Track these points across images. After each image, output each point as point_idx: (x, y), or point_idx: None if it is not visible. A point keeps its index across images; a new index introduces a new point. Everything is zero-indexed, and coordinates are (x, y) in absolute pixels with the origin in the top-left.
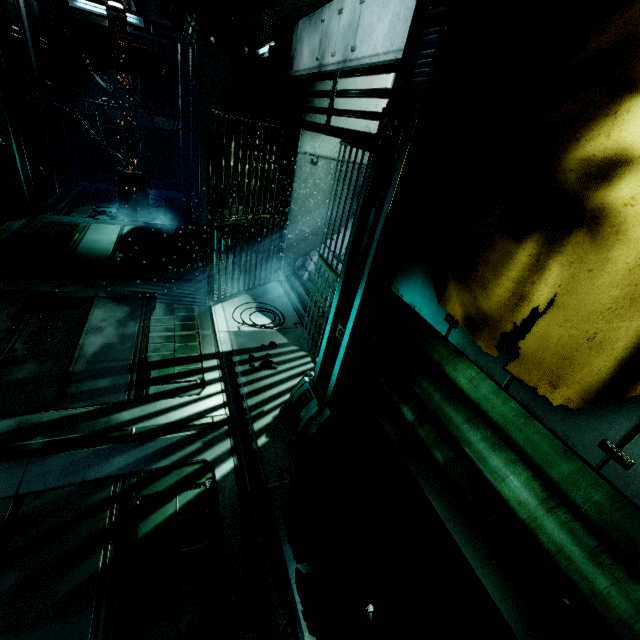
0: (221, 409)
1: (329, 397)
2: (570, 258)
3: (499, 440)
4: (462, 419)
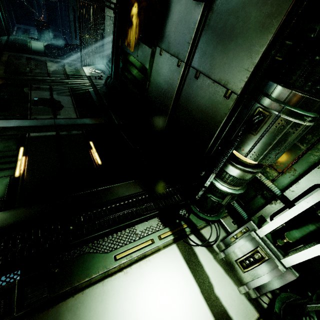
0: (89, 83)
1: (113, 76)
2: (132, 30)
3: (135, 68)
4: (131, 67)
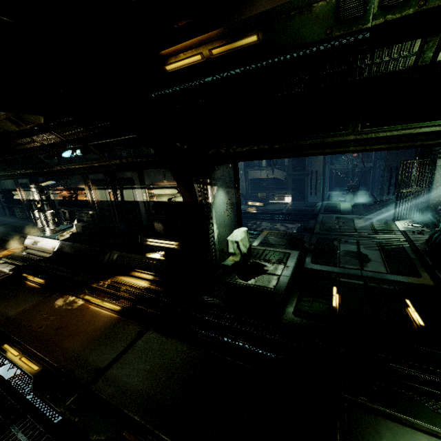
0: (402, 238)
1: None
2: None
3: None
4: None
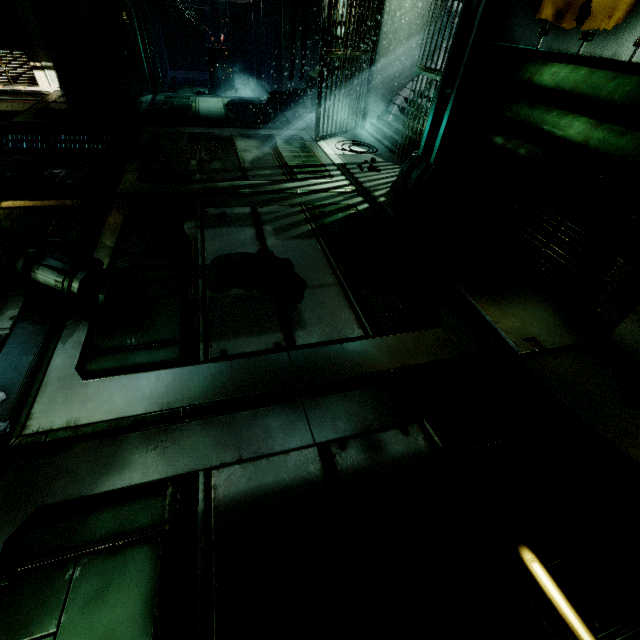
0: (349, 186)
1: (434, 155)
2: None
3: (569, 112)
4: (543, 112)
